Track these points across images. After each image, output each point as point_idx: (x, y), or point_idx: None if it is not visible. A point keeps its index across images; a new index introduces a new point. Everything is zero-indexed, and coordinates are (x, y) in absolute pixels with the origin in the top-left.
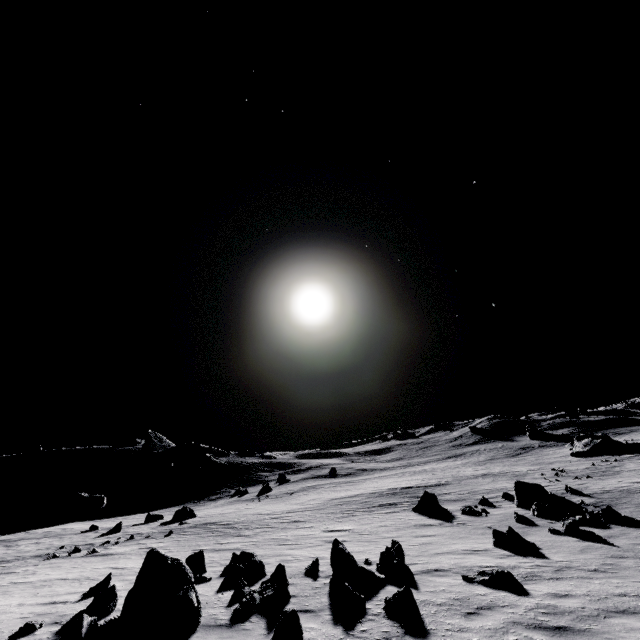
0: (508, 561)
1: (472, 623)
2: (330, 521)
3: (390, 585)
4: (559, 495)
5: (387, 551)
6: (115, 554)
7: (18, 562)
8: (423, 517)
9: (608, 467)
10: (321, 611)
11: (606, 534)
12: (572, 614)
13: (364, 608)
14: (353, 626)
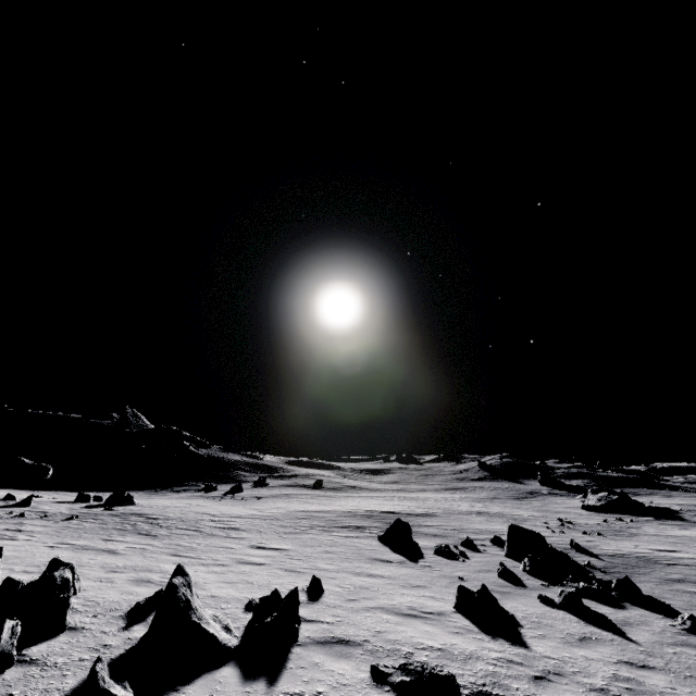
0: (465, 642)
1: None
2: (272, 535)
3: (234, 664)
4: (561, 550)
5: (273, 597)
6: None
7: None
8: (385, 549)
9: (623, 527)
10: None
11: (619, 618)
12: None
13: None
14: None
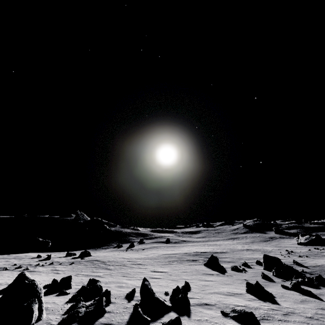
0: (253, 303)
1: None
2: (157, 266)
3: (173, 311)
4: (289, 265)
5: (177, 288)
6: (36, 271)
7: None
8: (209, 269)
9: (318, 252)
10: None
11: (318, 292)
12: None
13: None
14: None
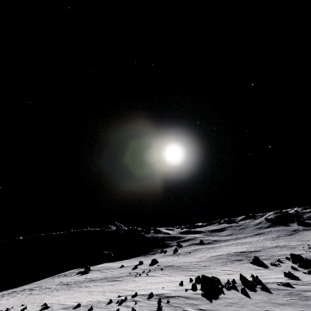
0: (289, 281)
1: (281, 292)
2: (220, 266)
3: (258, 285)
4: (309, 258)
5: (253, 277)
6: (157, 276)
7: (126, 277)
8: (256, 266)
9: None
10: (245, 289)
11: None
12: (304, 291)
13: (255, 289)
14: (255, 291)
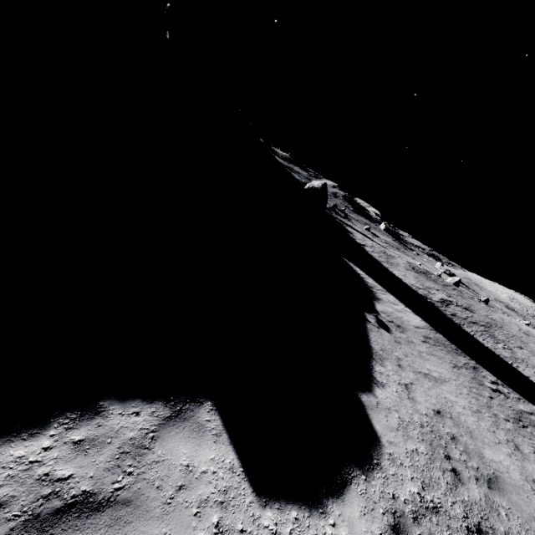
0: None
1: None
2: None
3: None
4: None
5: None
6: None
7: None
8: None
9: None
10: None
11: None
12: None
13: None
14: None
